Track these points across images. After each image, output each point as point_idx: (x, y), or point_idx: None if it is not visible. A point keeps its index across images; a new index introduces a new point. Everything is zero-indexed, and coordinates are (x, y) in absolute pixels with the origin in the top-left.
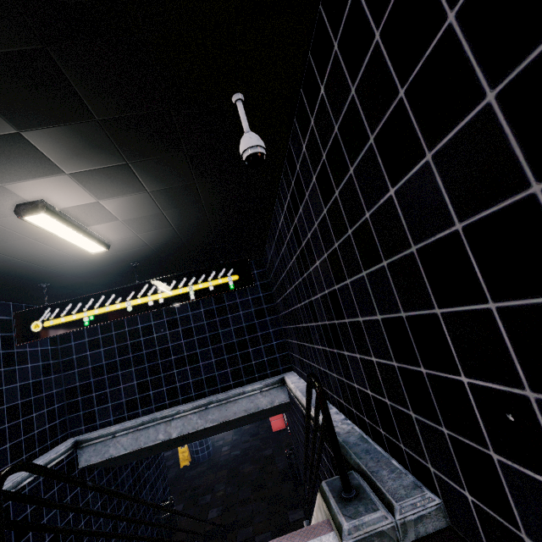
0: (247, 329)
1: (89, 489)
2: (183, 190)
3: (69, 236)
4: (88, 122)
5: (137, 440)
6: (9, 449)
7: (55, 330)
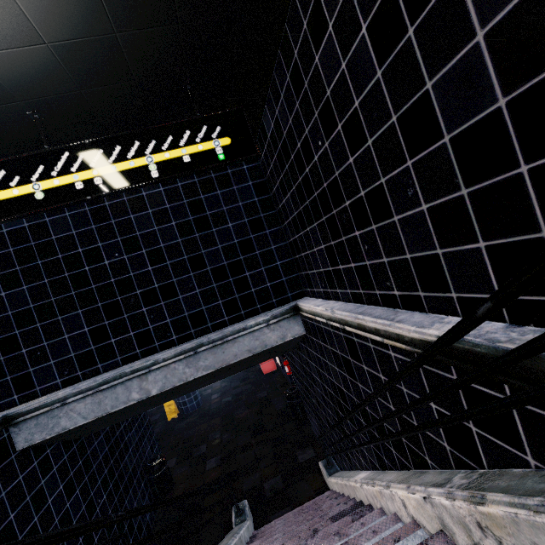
0: (241, 247)
1: None
2: None
3: None
4: None
5: (100, 405)
6: None
7: None
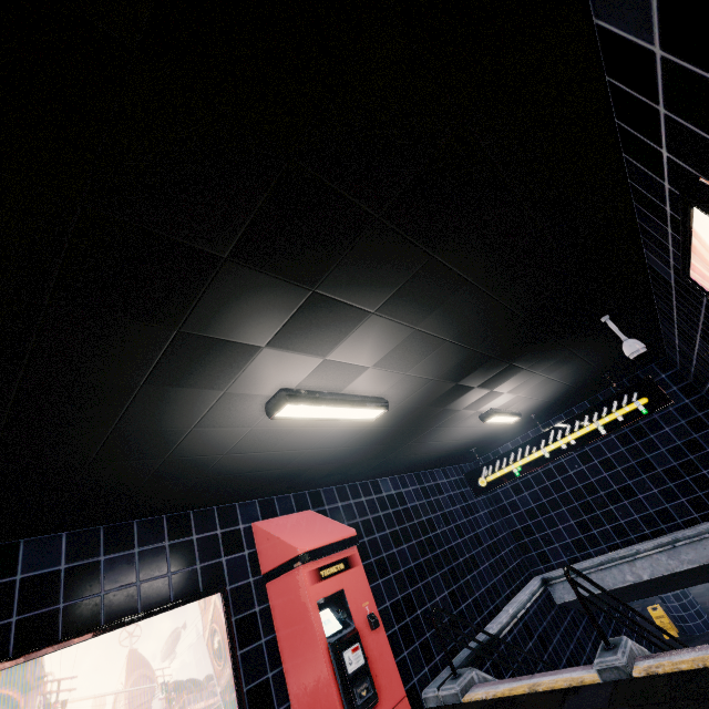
0: (686, 448)
1: (607, 594)
2: (571, 364)
3: (501, 420)
4: (520, 371)
5: (603, 581)
6: (502, 579)
7: (496, 483)
